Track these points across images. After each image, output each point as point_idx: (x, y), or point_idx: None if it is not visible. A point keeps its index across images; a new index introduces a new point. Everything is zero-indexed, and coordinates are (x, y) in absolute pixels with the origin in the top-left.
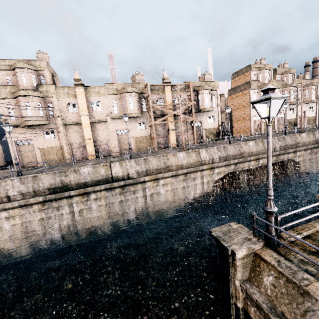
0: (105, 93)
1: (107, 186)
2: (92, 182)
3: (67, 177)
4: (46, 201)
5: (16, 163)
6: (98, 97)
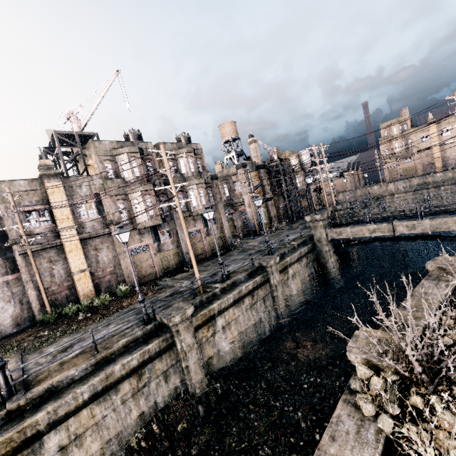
0: (455, 121)
1: (452, 182)
2: (442, 181)
3: (426, 179)
4: (415, 191)
5: (400, 175)
6: (447, 126)
